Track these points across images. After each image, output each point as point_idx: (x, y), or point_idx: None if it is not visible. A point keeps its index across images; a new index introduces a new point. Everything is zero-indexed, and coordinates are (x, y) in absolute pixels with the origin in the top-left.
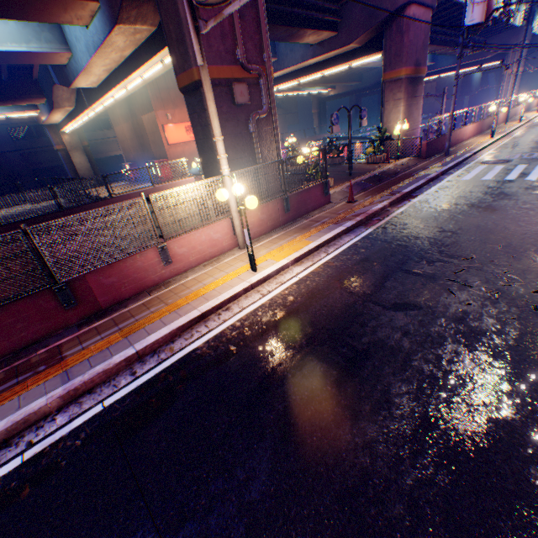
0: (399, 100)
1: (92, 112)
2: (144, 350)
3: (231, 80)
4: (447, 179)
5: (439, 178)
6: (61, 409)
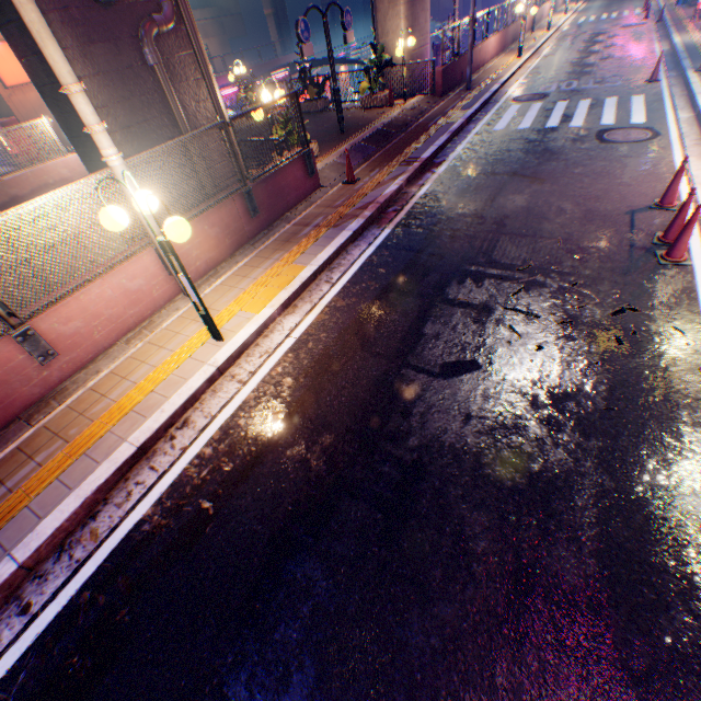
0: None
1: None
2: (36, 555)
3: None
4: (476, 130)
5: (465, 130)
6: None
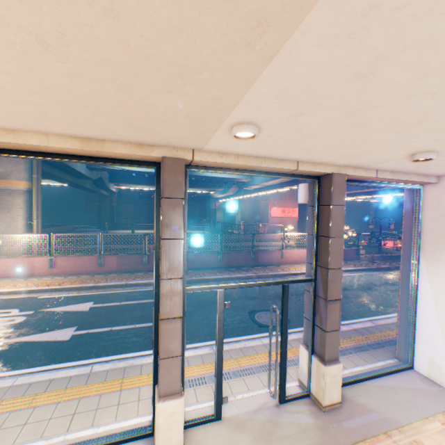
0: None
1: (241, 197)
2: (276, 274)
3: None
4: None
5: None
6: (255, 278)
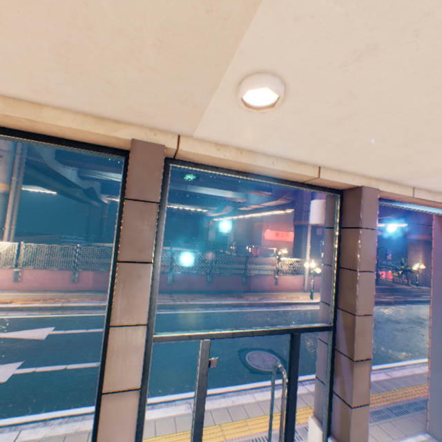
0: (418, 250)
1: (235, 217)
2: (270, 303)
3: (316, 226)
4: None
5: None
6: (247, 306)
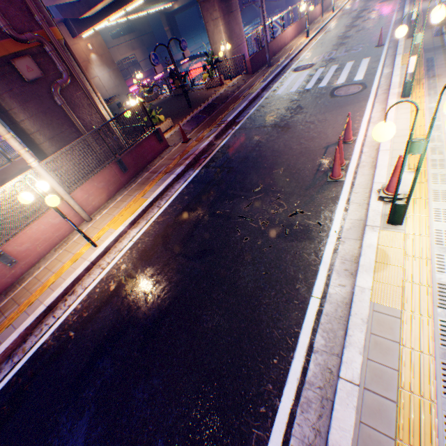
0: (217, 20)
1: None
2: None
3: (9, 56)
4: (266, 96)
5: (260, 96)
6: None
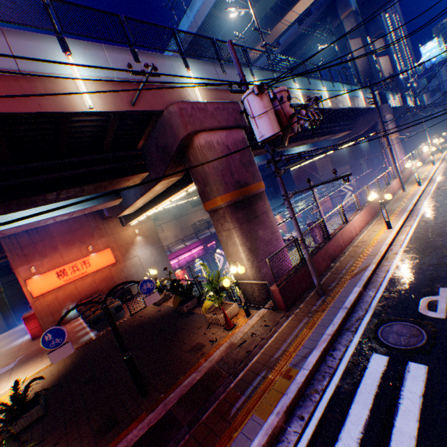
0: (230, 230)
1: None
2: None
3: None
4: None
5: (277, 445)
6: None
